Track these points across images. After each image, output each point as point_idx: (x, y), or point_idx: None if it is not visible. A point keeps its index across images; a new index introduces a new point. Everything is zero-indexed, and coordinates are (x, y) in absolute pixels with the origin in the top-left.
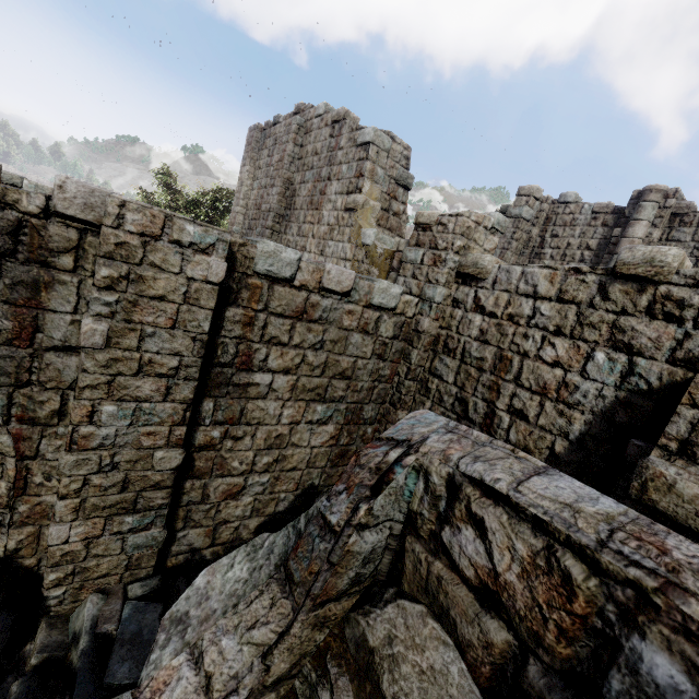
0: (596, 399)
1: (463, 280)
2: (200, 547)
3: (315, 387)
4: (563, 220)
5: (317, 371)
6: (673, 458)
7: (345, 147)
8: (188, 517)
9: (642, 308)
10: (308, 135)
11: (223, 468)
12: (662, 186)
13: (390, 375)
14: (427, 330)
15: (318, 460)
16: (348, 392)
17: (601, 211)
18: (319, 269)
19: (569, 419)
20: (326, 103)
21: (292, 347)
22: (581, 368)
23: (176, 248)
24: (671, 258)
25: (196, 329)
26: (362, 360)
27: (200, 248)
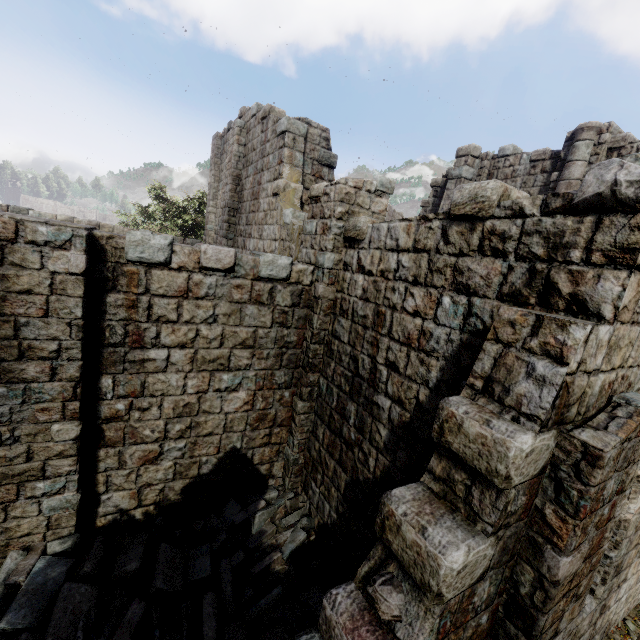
0: (446, 344)
1: (349, 243)
2: (127, 508)
3: (216, 358)
4: (503, 173)
5: (215, 343)
6: (476, 396)
7: (271, 139)
8: (109, 481)
9: (474, 247)
10: (248, 135)
11: (135, 436)
12: (593, 122)
13: (298, 341)
14: (323, 295)
15: (235, 425)
16: (254, 360)
17: (538, 158)
18: (195, 250)
19: (428, 367)
20: (257, 103)
21: (182, 324)
22: (433, 315)
23: (32, 247)
24: (489, 191)
25: (68, 315)
26: (262, 330)
27: (56, 245)
